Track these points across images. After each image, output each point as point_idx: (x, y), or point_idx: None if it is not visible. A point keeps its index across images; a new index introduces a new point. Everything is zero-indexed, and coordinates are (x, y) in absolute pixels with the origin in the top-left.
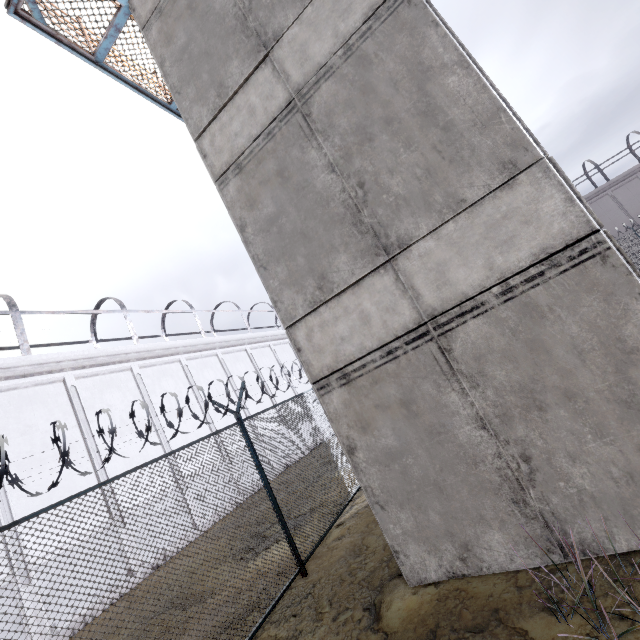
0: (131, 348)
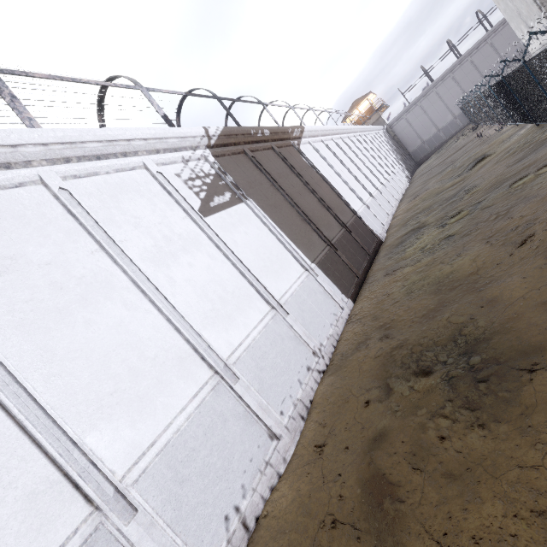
0: (328, 127)
